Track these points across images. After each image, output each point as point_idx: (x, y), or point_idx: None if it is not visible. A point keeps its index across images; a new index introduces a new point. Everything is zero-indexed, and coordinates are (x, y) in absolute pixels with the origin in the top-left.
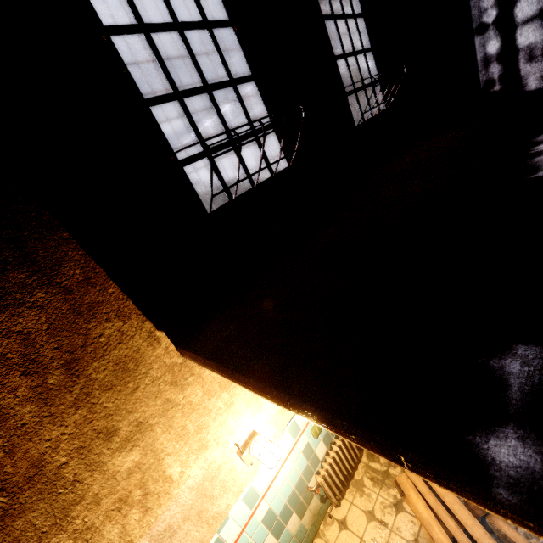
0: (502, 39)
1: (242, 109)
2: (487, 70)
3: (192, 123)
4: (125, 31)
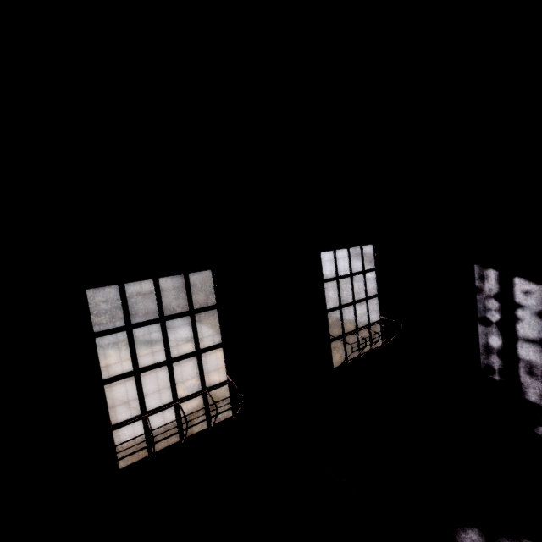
0: (504, 340)
1: (199, 372)
2: (488, 357)
3: (139, 393)
4: (111, 333)
